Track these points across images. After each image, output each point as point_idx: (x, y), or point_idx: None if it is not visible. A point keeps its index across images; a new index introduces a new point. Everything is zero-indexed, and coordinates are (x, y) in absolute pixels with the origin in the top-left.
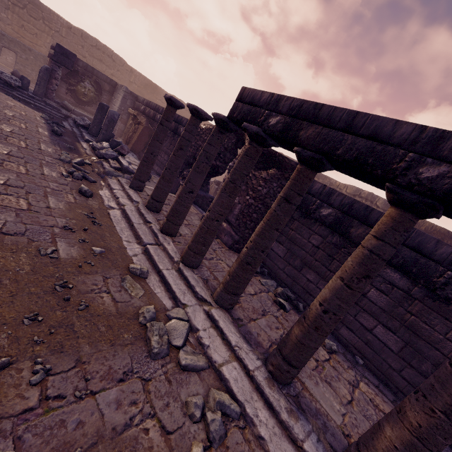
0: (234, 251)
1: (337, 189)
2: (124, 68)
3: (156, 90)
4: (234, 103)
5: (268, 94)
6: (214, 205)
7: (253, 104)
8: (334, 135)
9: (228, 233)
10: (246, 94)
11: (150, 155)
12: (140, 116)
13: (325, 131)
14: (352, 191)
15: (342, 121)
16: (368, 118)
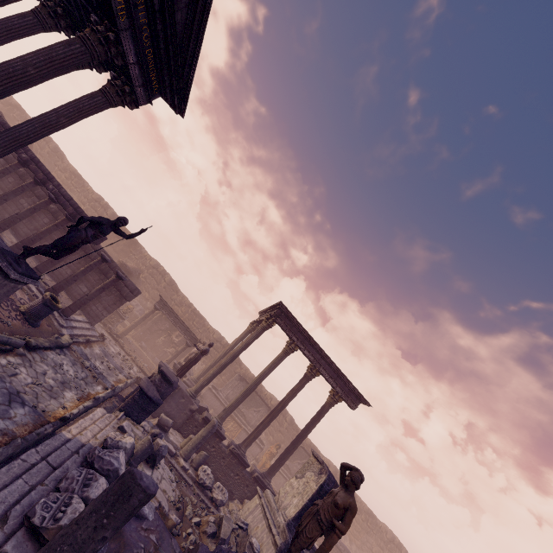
0: None
1: (86, 192)
2: None
3: None
4: None
5: None
6: None
7: None
8: None
9: None
10: None
11: None
12: None
13: None
14: (96, 197)
15: None
16: None
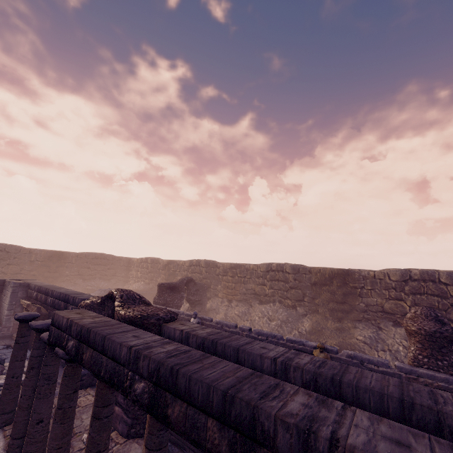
0: (133, 437)
1: (253, 272)
2: (22, 253)
3: (62, 256)
4: (50, 327)
5: (65, 319)
6: (49, 441)
7: (60, 328)
8: (98, 357)
9: (121, 419)
10: (55, 319)
11: (11, 379)
12: (31, 306)
13: (94, 354)
14: (264, 268)
15: (100, 344)
16: (109, 342)
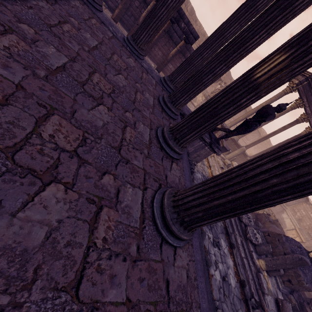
0: None
1: None
2: None
3: None
4: None
5: None
6: None
7: None
8: None
9: None
10: None
11: None
12: None
13: None
14: None
15: None
16: None
